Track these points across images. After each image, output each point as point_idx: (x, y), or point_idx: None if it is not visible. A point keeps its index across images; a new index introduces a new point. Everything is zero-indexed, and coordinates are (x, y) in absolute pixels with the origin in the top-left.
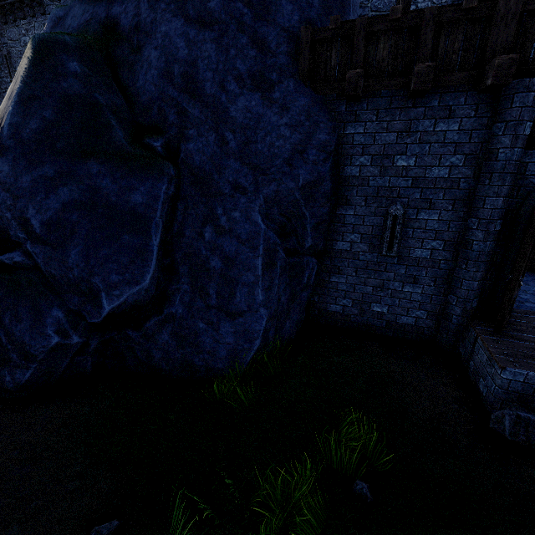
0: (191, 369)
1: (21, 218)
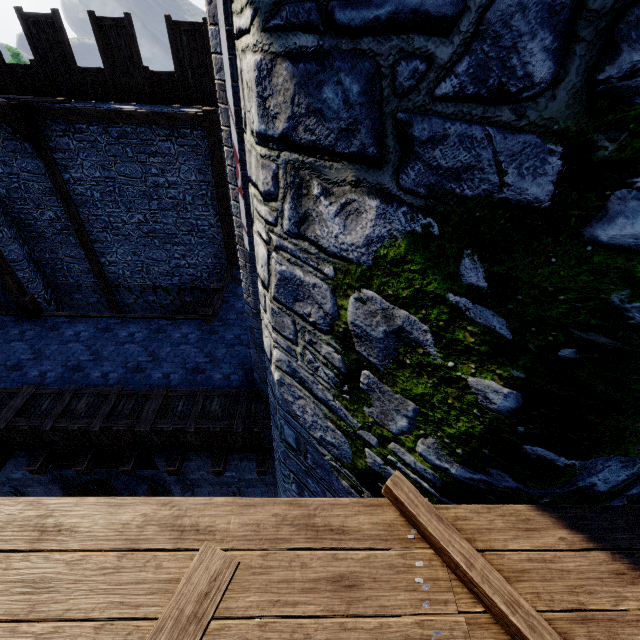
0: None
1: None
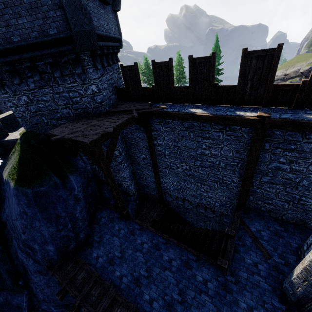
0: None
1: None
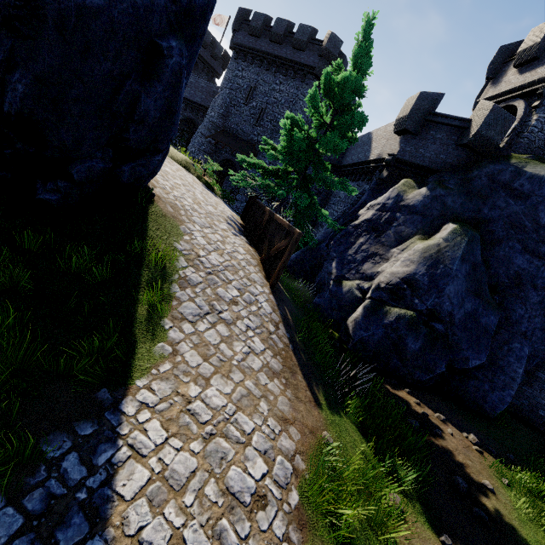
0: (475, 405)
1: (450, 312)
